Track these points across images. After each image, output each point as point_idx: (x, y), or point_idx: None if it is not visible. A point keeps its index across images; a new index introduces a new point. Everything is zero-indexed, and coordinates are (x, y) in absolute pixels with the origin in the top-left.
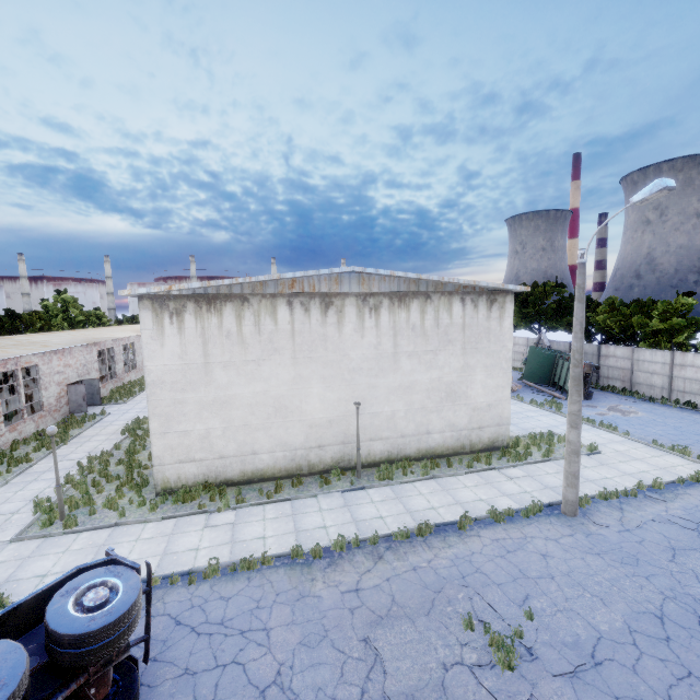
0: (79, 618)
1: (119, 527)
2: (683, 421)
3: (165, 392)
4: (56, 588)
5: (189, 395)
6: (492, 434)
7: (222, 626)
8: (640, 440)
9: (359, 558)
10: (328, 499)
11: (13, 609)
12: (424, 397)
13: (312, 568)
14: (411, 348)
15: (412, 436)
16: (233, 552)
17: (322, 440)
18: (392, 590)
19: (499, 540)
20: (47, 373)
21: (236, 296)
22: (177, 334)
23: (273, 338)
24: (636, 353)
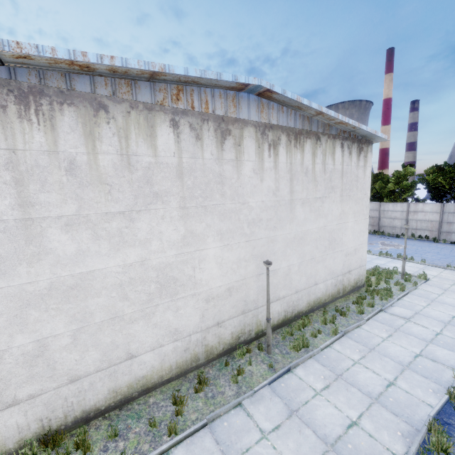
0: None
1: None
2: (433, 248)
3: None
4: None
5: None
6: (356, 276)
7: None
8: (437, 265)
9: None
10: (261, 405)
11: None
12: (313, 247)
13: None
14: (304, 194)
15: (304, 290)
16: None
17: (220, 314)
18: None
19: None
20: None
21: (82, 97)
22: None
23: (152, 177)
24: (382, 206)
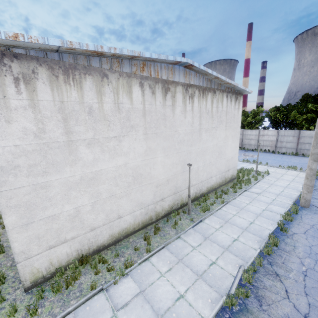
0: None
1: None
2: (272, 157)
3: (21, 178)
4: None
5: (53, 177)
6: (232, 173)
7: None
8: (274, 166)
9: (267, 282)
10: (190, 237)
11: None
12: (210, 156)
13: (252, 312)
14: (207, 125)
15: (205, 181)
16: None
17: (163, 194)
18: None
19: (306, 233)
20: None
21: (95, 70)
22: (28, 106)
23: (130, 116)
24: (244, 132)
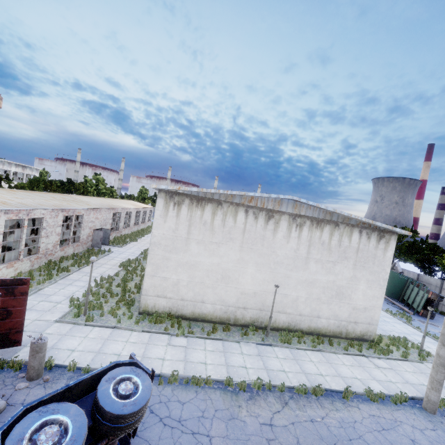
0: (116, 401)
1: (116, 329)
2: None
3: (160, 250)
4: (101, 373)
5: (173, 255)
6: (363, 329)
7: (180, 423)
8: None
9: (271, 399)
10: (247, 346)
11: (78, 382)
12: (321, 292)
13: (238, 397)
14: (319, 256)
15: (307, 317)
16: (186, 369)
17: (247, 304)
18: (296, 433)
19: (375, 416)
20: (86, 220)
21: (215, 201)
22: (175, 216)
23: (231, 231)
24: None
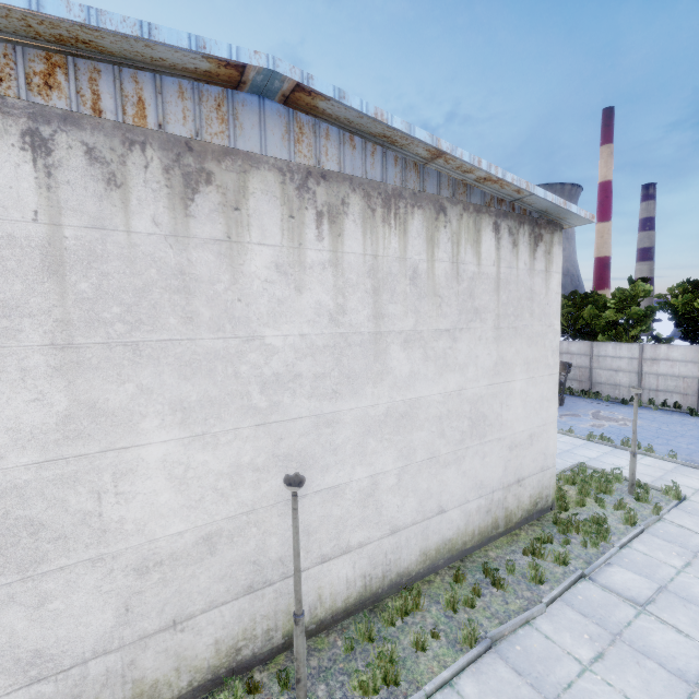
0: None
1: None
2: (690, 428)
3: None
4: None
5: None
6: (534, 489)
7: None
8: None
9: None
10: None
11: None
12: (434, 434)
13: None
14: (410, 323)
15: (413, 527)
16: None
17: (181, 601)
18: None
19: None
20: None
21: None
22: None
23: None
24: (595, 348)
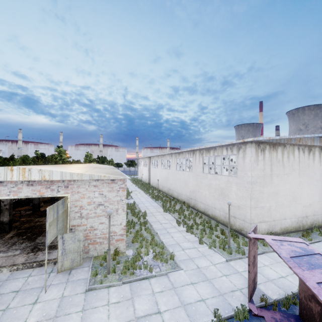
0: None
1: (266, 254)
2: None
3: (257, 187)
4: None
5: (265, 189)
6: None
7: None
8: None
9: None
10: None
11: None
12: None
13: None
14: None
15: None
16: None
17: (307, 213)
18: None
19: None
20: None
21: (282, 144)
22: (262, 159)
23: (293, 164)
24: None
